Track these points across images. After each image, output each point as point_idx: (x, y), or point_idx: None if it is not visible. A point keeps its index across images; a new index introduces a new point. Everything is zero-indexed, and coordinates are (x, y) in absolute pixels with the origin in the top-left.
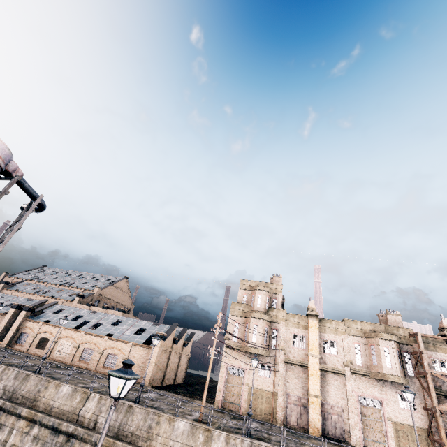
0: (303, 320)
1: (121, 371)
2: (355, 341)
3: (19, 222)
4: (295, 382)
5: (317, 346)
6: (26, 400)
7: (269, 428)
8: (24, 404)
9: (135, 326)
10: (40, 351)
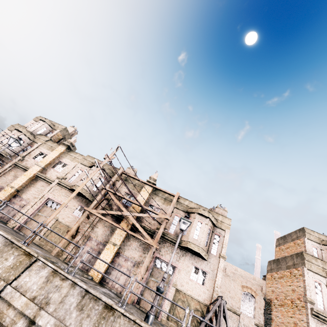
0: (56, 147)
1: None
2: (81, 168)
3: None
4: (10, 178)
5: (48, 161)
6: None
7: None
8: None
9: None
10: None
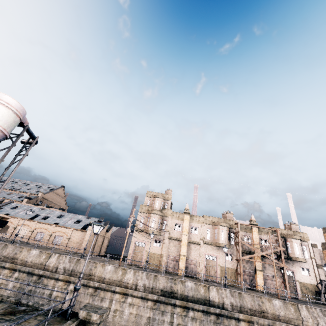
0: (181, 216)
1: (98, 223)
2: (208, 227)
3: (27, 151)
4: (173, 249)
5: (187, 230)
6: (7, 259)
7: (157, 271)
8: (6, 261)
9: (74, 218)
10: (2, 234)
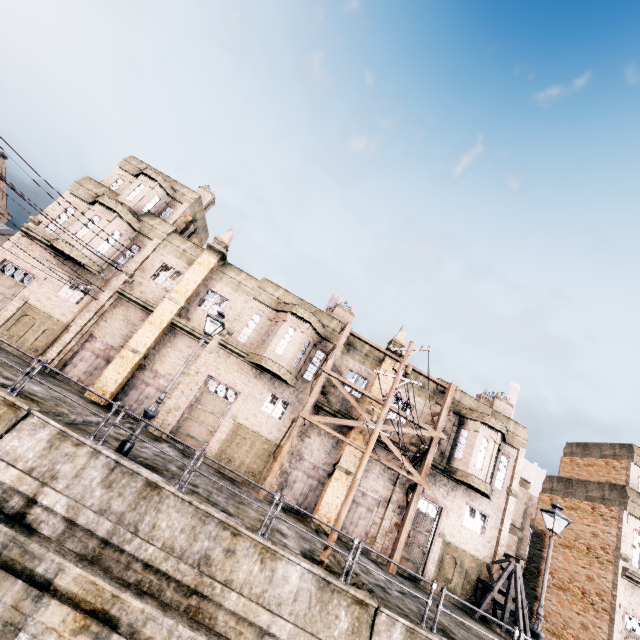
0: (195, 253)
1: None
2: (258, 311)
3: None
4: (117, 325)
5: (189, 291)
6: None
7: None
8: None
9: None
10: None
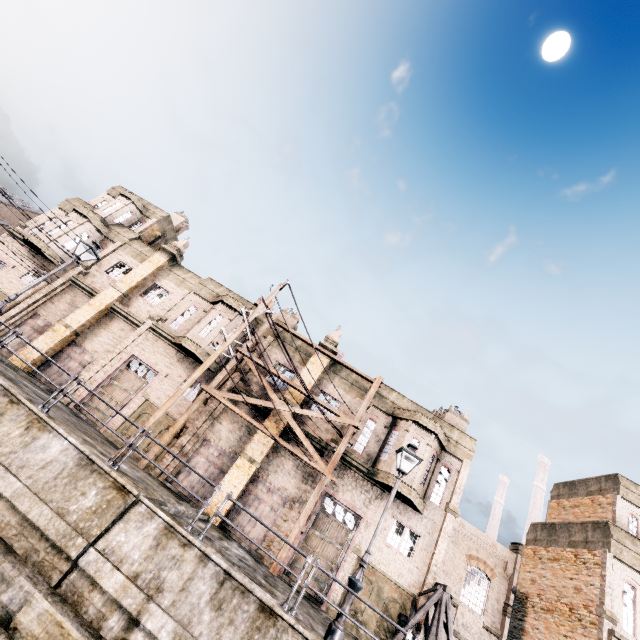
0: (150, 254)
1: None
2: (196, 304)
3: None
4: (62, 307)
5: (134, 282)
6: None
7: None
8: None
9: None
10: None
